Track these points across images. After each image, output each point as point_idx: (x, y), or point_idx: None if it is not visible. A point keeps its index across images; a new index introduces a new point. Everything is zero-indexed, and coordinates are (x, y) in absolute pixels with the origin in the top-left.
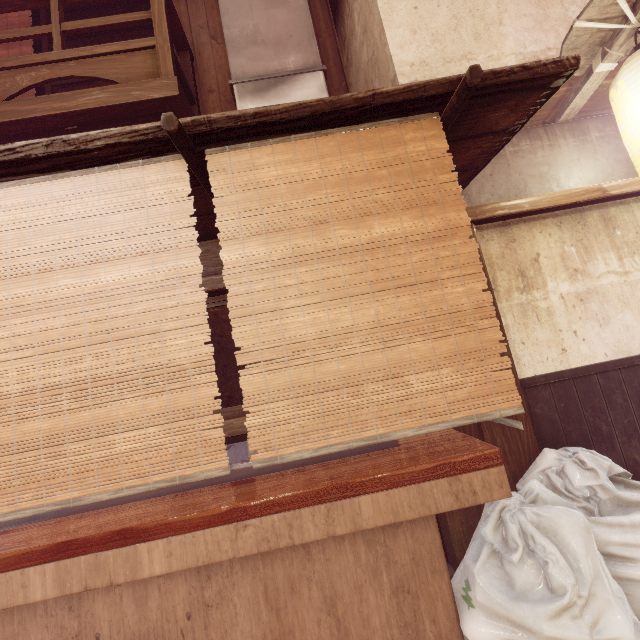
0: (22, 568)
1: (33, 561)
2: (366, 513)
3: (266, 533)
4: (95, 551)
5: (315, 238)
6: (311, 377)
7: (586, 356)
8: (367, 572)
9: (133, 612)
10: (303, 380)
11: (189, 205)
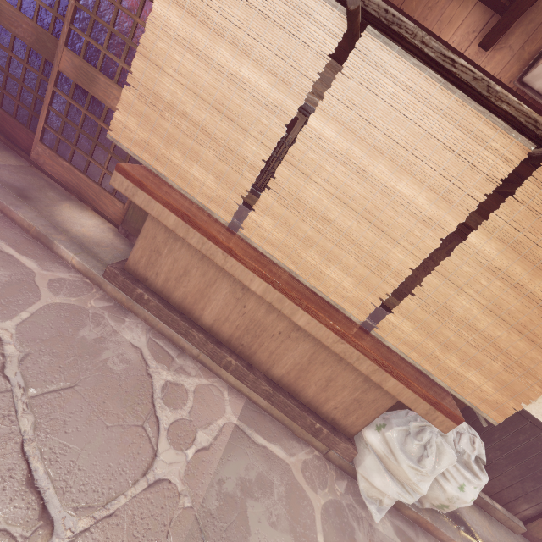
0: (255, 274)
1: (261, 276)
2: (389, 384)
3: (347, 352)
4: (284, 295)
5: (528, 275)
6: (434, 328)
7: (540, 413)
8: (353, 386)
9: (263, 312)
10: (430, 325)
11: (493, 186)
